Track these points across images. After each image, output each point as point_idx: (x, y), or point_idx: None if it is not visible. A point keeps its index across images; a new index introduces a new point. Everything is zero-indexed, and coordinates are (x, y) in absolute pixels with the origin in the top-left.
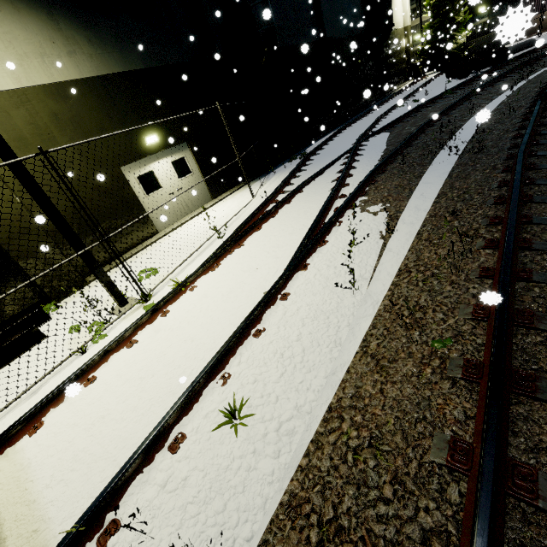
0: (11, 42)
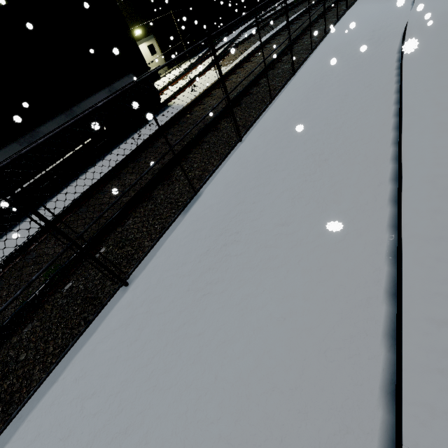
0: None
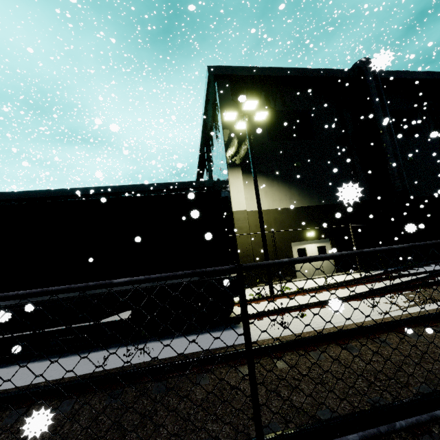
0: (273, 196)
